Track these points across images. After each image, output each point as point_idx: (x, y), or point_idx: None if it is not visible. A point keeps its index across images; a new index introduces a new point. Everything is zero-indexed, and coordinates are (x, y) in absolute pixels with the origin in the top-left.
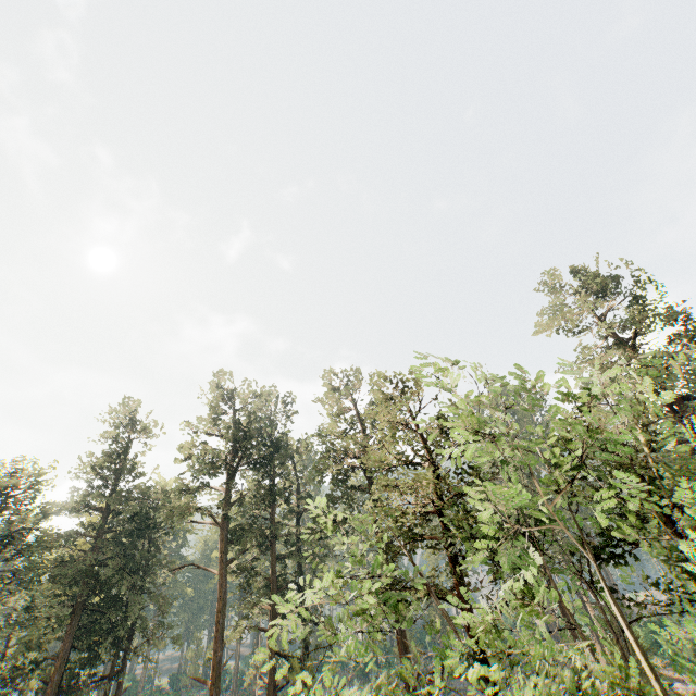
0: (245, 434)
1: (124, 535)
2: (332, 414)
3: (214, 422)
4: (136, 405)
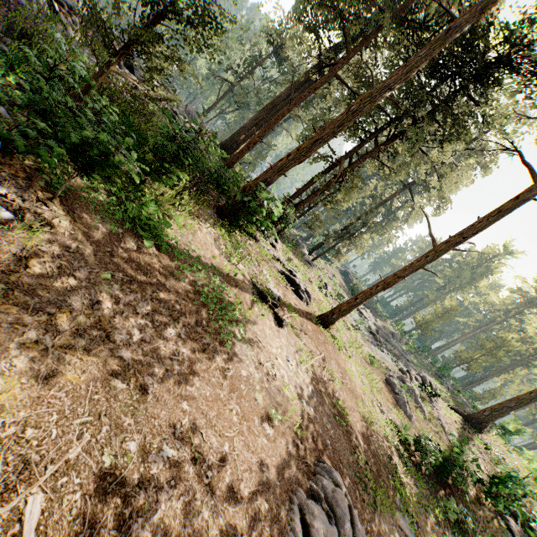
0: None
1: None
2: None
3: None
4: None
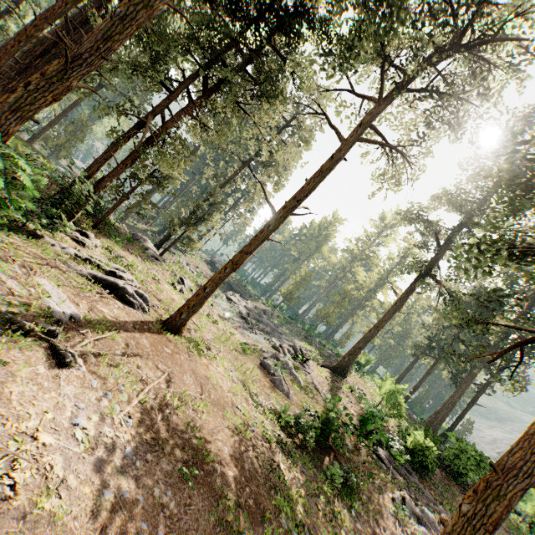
0: None
1: None
2: None
3: None
4: None
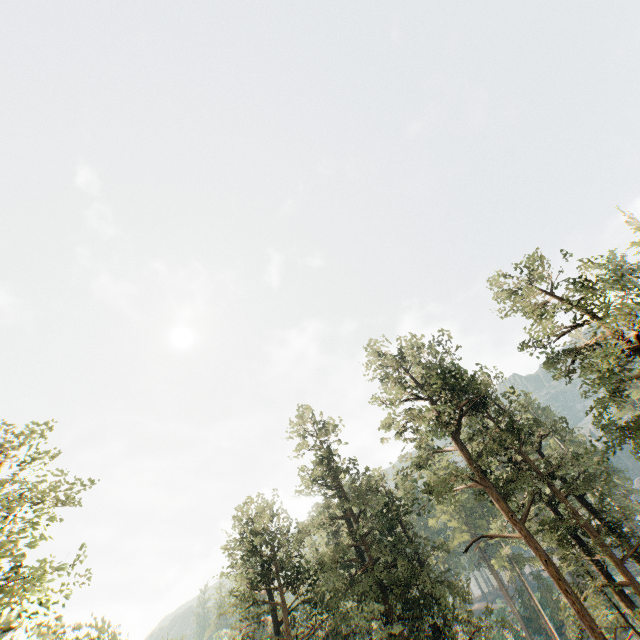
0: (455, 379)
1: (379, 531)
2: (536, 316)
3: (401, 388)
4: (309, 410)
